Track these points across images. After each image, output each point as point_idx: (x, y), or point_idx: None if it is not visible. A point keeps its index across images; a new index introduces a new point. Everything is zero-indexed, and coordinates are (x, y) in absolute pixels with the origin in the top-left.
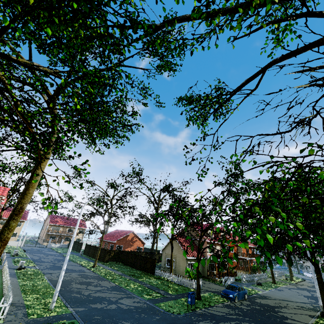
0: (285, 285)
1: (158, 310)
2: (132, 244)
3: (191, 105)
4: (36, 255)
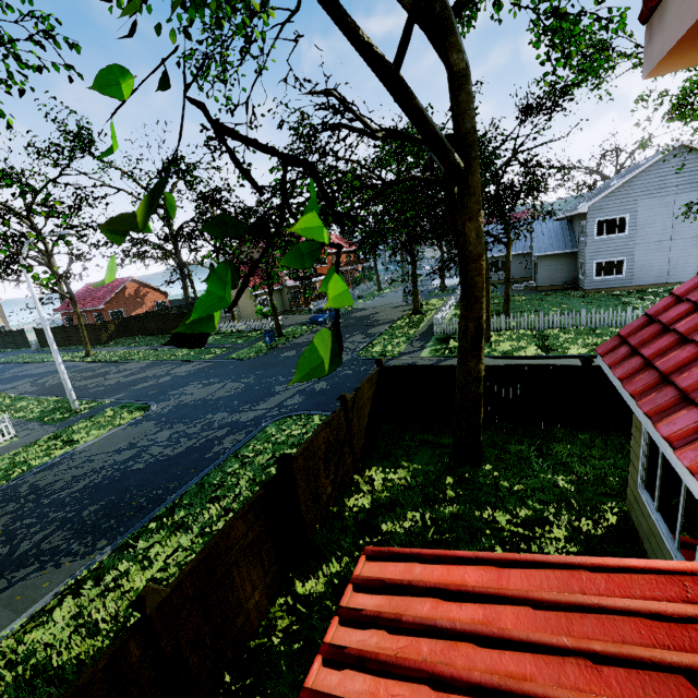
0: (392, 289)
1: (230, 361)
2: (143, 302)
3: None
4: None
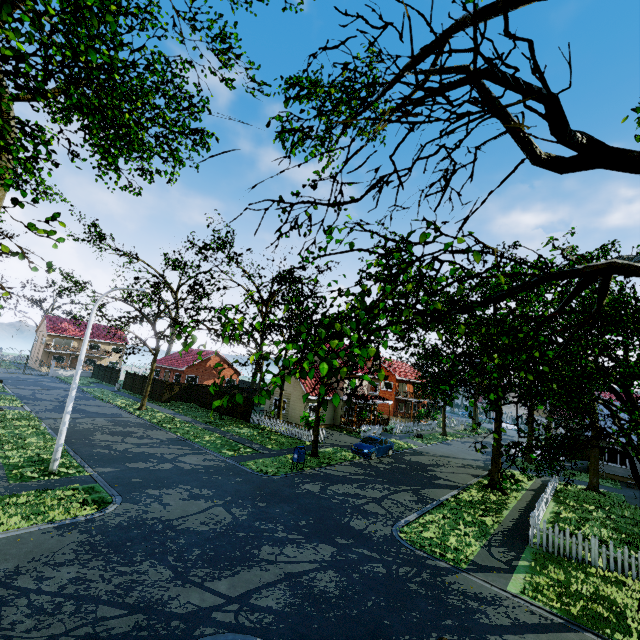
0: (459, 438)
1: (243, 470)
2: (217, 375)
3: (312, 100)
4: (25, 389)
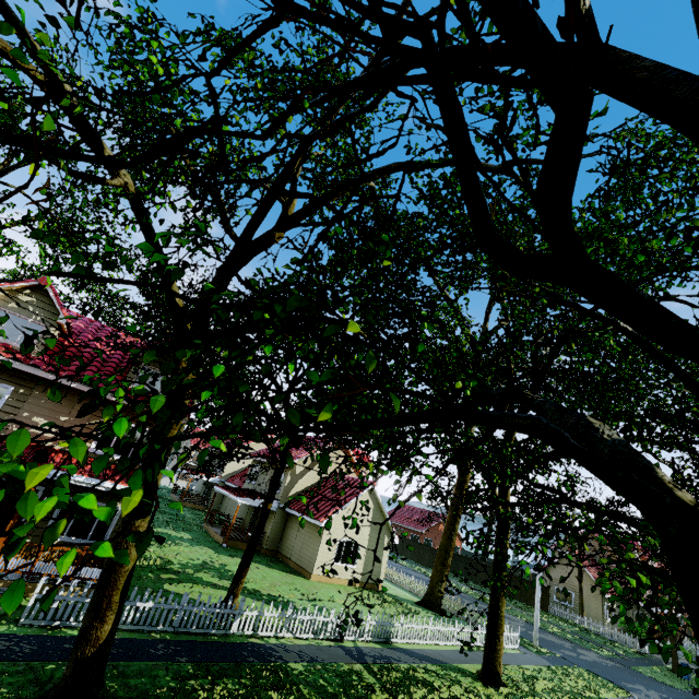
0: None
1: (646, 676)
2: None
3: None
4: None
